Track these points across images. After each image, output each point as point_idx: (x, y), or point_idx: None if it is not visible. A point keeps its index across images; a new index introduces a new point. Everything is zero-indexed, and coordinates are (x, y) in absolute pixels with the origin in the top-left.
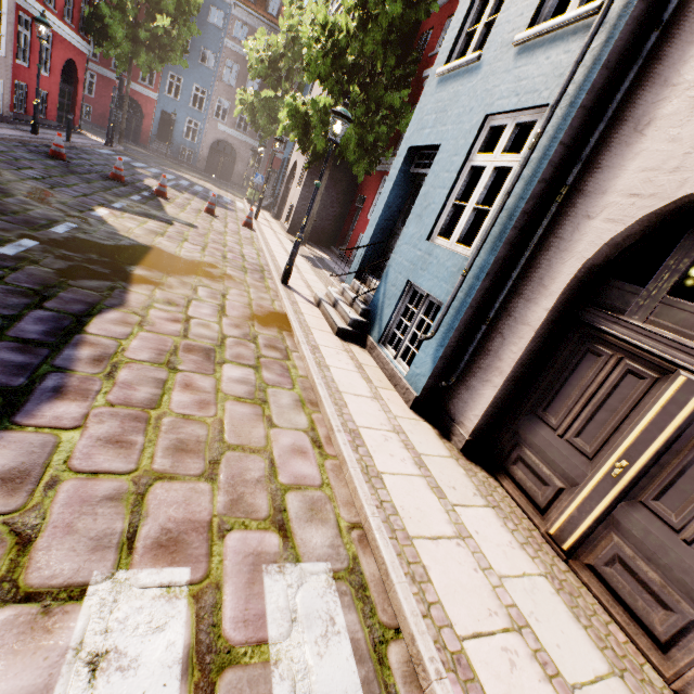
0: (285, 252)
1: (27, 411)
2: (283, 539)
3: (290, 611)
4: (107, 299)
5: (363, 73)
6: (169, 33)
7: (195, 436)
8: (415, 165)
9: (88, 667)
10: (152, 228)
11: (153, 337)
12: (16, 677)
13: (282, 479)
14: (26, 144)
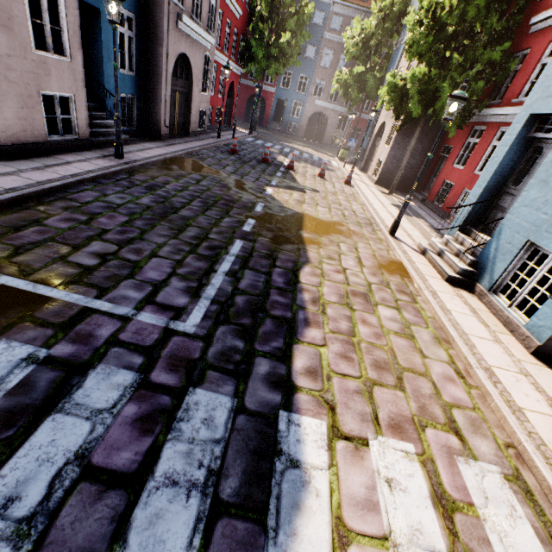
0: (380, 203)
1: (300, 333)
2: (460, 441)
3: (481, 490)
4: (300, 258)
5: (460, 37)
6: (290, 44)
7: (382, 358)
8: (535, 129)
9: (386, 483)
10: (296, 198)
11: (332, 285)
12: (359, 476)
13: (445, 398)
14: (218, 147)
